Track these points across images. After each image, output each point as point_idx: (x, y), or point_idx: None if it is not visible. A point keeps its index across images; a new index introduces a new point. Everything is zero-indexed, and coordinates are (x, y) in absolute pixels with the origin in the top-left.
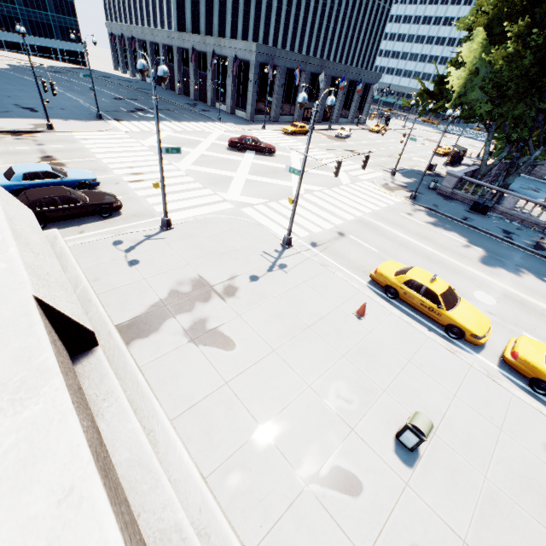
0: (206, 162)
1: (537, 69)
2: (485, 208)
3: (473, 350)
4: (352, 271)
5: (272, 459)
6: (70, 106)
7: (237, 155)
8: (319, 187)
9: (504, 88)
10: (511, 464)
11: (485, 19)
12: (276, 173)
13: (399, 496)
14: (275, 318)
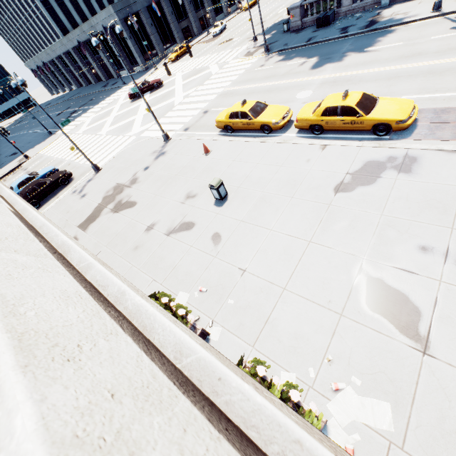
0: (118, 120)
1: None
2: (326, 19)
3: (282, 133)
4: (209, 131)
5: (153, 234)
6: (33, 138)
7: (138, 102)
8: (194, 88)
9: None
10: (281, 179)
11: None
12: (164, 98)
13: (212, 219)
14: (157, 181)
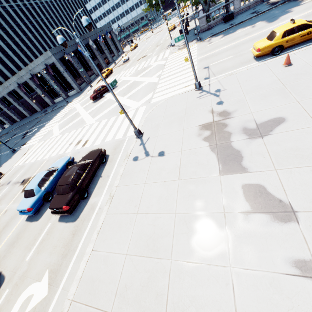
0: (97, 112)
1: None
2: (231, 15)
3: None
4: (242, 66)
5: None
6: None
7: (103, 99)
8: (159, 72)
9: None
10: None
11: None
12: (132, 86)
13: None
14: (265, 98)
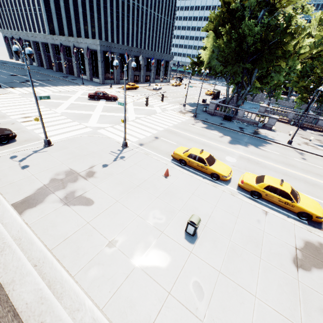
0: (75, 107)
1: (238, 48)
2: (230, 118)
3: (225, 184)
4: (163, 155)
5: (116, 256)
6: None
7: (94, 102)
8: (144, 115)
9: (226, 58)
10: (242, 232)
11: (213, 25)
12: (119, 110)
13: (187, 258)
14: (118, 184)
